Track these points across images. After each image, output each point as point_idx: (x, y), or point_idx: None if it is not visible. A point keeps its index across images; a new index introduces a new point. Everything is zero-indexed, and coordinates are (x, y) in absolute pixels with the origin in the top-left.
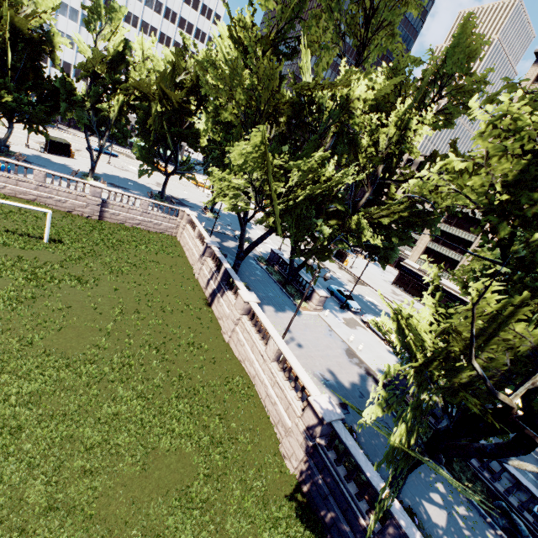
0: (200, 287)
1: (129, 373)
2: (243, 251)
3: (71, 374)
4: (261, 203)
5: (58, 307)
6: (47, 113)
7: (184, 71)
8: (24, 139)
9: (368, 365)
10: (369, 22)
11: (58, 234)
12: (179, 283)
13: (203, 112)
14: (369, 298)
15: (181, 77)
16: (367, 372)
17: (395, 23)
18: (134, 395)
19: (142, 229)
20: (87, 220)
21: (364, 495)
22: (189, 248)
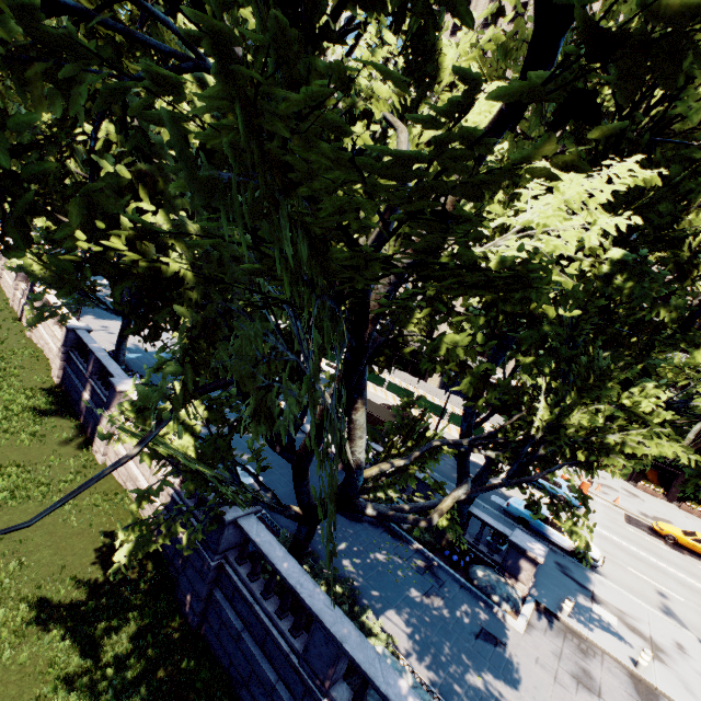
0: (14, 311)
1: None
2: None
3: None
4: None
5: None
6: None
7: None
8: None
9: None
10: None
11: None
12: None
13: None
14: None
15: None
16: None
17: None
18: None
19: None
20: None
21: (87, 357)
22: (7, 284)
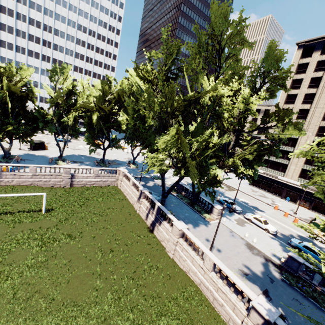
0: (142, 219)
1: (120, 305)
2: (166, 192)
3: (84, 319)
4: (175, 164)
5: (63, 263)
6: (32, 130)
7: (109, 93)
8: (17, 144)
9: (264, 253)
10: (220, 55)
11: (49, 204)
12: (129, 220)
13: (121, 110)
14: (241, 199)
15: (108, 97)
16: (266, 259)
17: (237, 54)
18: (129, 324)
19: (96, 186)
20: (63, 189)
21: None
22: (128, 193)
